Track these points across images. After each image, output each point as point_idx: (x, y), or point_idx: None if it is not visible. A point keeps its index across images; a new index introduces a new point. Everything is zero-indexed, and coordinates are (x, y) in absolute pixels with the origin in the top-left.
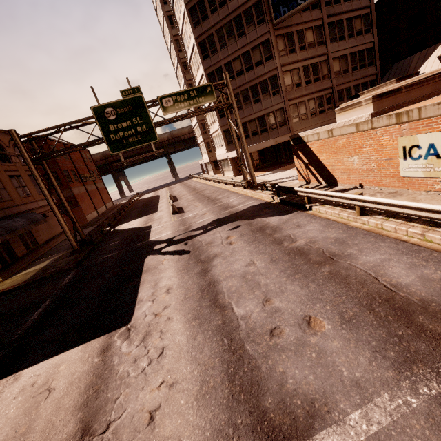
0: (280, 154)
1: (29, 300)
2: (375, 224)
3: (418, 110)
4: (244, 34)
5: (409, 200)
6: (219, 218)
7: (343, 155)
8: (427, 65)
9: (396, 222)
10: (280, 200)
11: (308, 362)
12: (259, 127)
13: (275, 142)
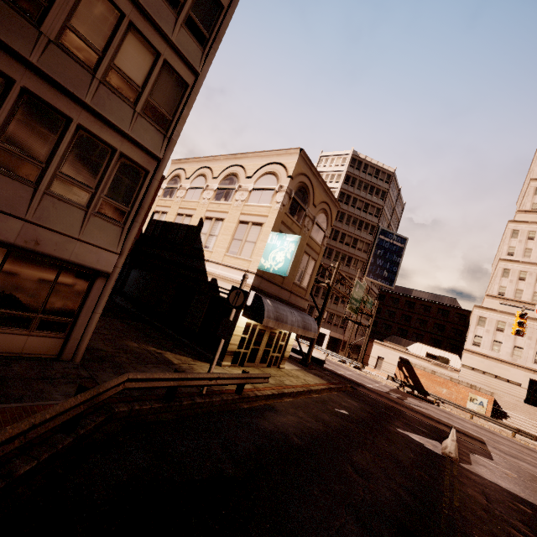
0: (320, 340)
1: (386, 407)
2: (480, 424)
3: (479, 388)
4: (349, 267)
5: (474, 418)
6: (390, 389)
7: (437, 385)
8: (410, 348)
9: (487, 425)
10: (407, 392)
11: (536, 456)
12: (328, 318)
13: (338, 337)
